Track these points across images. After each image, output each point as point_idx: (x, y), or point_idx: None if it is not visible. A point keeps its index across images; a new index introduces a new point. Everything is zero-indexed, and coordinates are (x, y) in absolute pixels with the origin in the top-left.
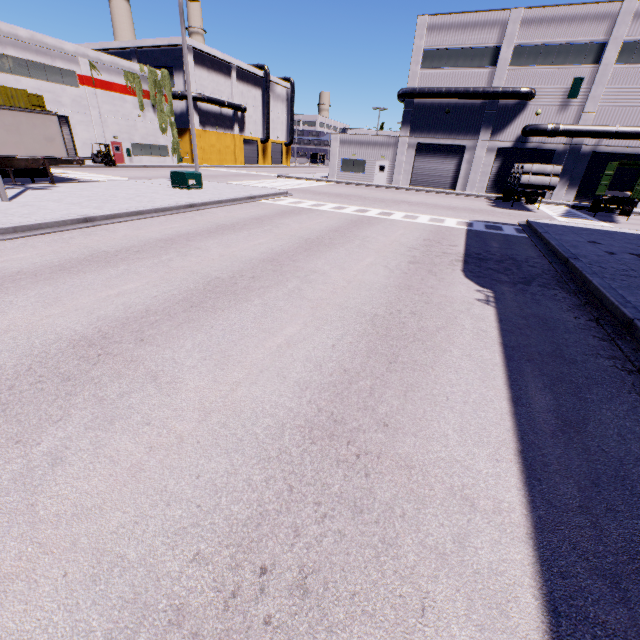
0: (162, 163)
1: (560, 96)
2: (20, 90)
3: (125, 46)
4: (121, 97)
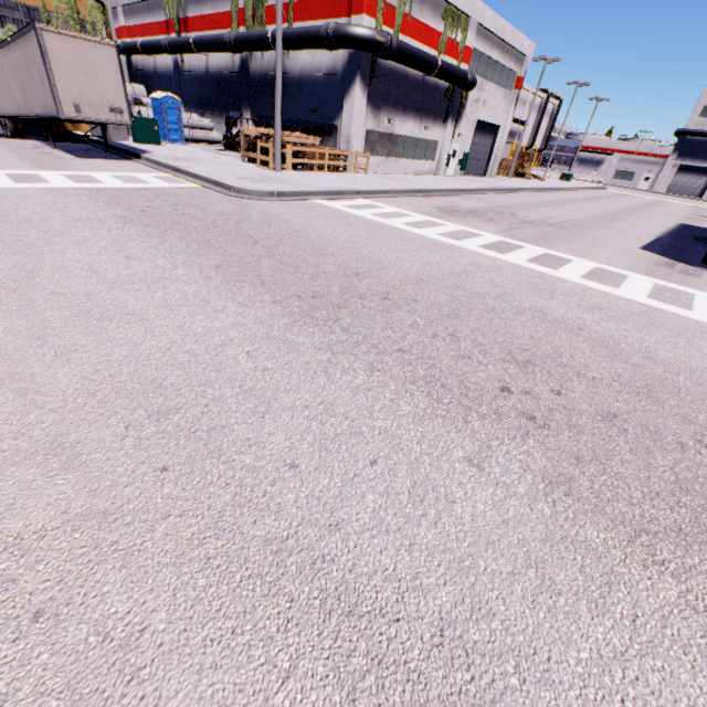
0: None
1: None
2: None
3: None
4: None
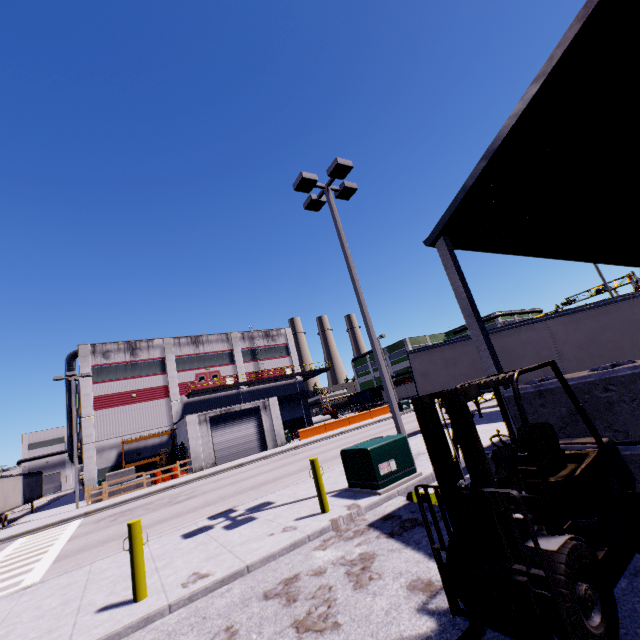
0: None
1: None
2: None
3: None
4: None
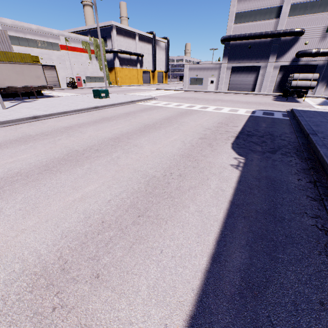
0: (101, 85)
1: (321, 31)
2: (27, 54)
3: (84, 29)
4: (80, 54)
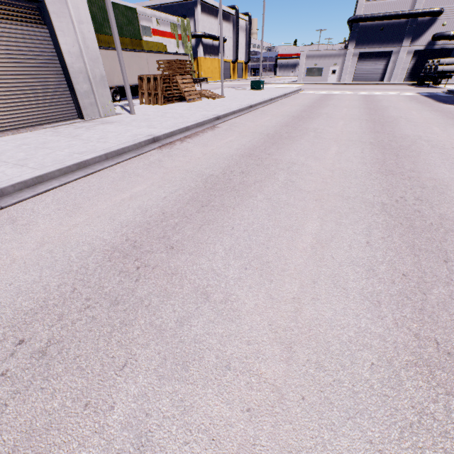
0: None
1: None
2: (160, 43)
3: (154, 4)
4: (169, 40)
